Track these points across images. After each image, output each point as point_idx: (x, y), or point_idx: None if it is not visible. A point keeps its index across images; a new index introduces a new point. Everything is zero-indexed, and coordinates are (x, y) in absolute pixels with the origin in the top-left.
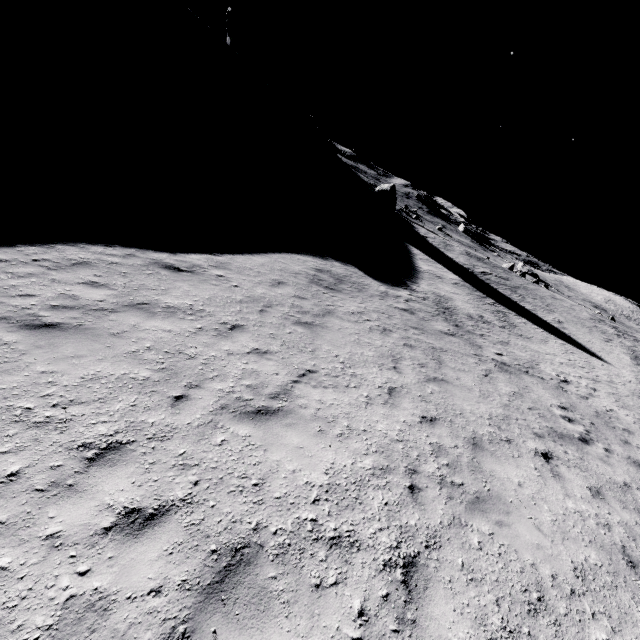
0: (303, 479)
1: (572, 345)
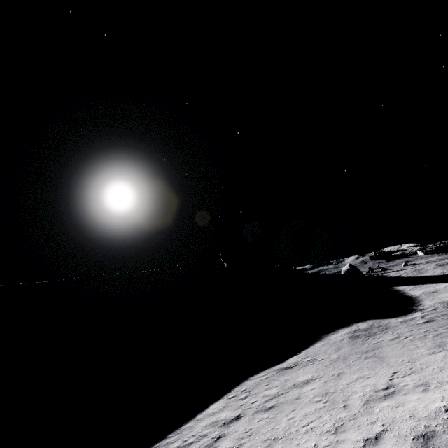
0: (432, 407)
1: None
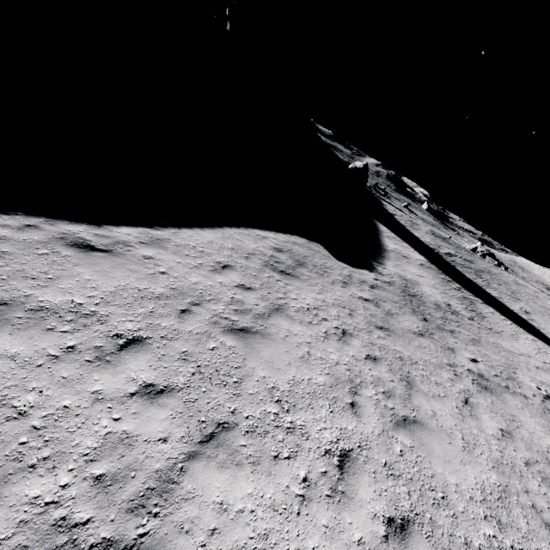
0: None
1: (543, 342)
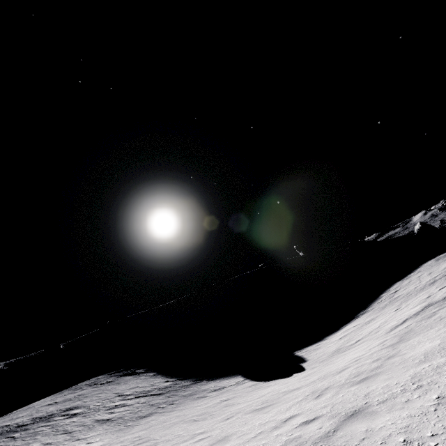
0: None
1: None
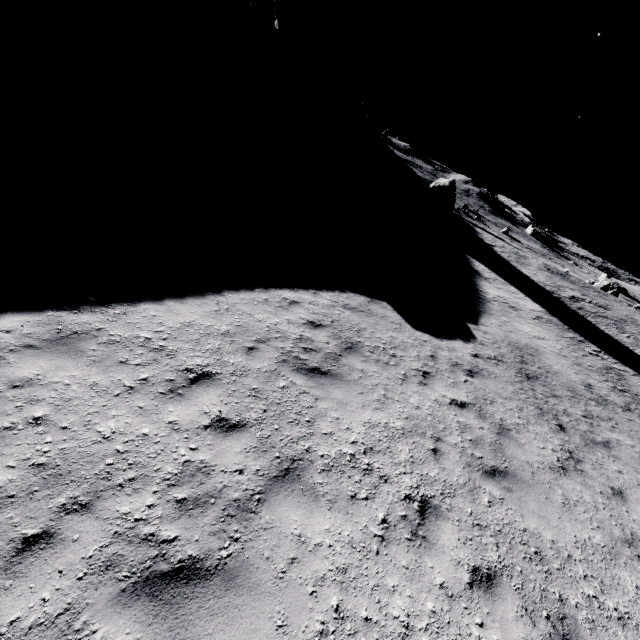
0: None
1: None
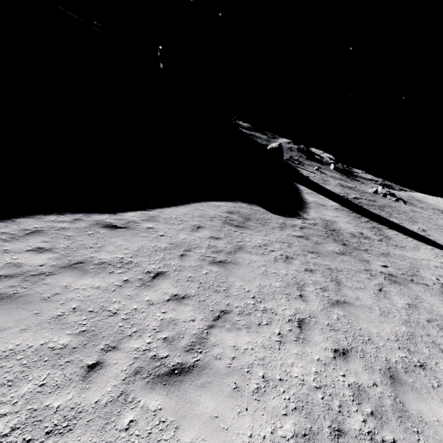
0: None
1: (439, 249)
